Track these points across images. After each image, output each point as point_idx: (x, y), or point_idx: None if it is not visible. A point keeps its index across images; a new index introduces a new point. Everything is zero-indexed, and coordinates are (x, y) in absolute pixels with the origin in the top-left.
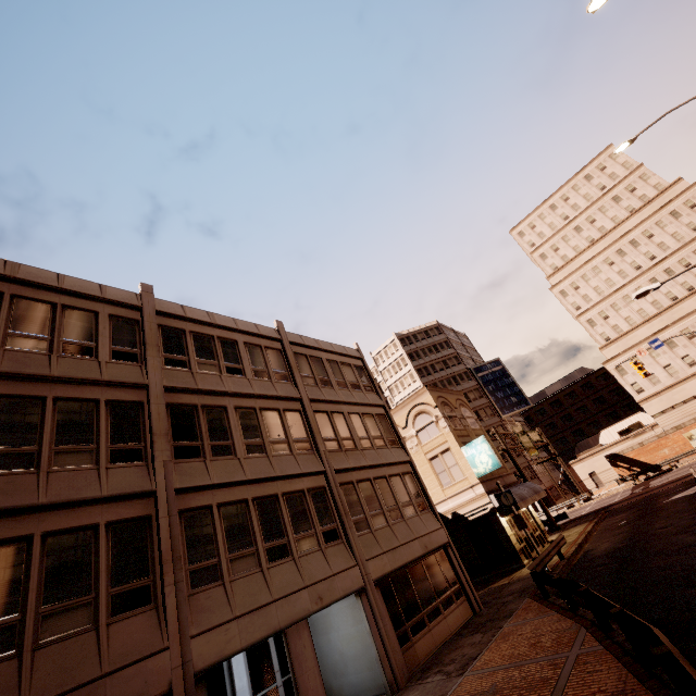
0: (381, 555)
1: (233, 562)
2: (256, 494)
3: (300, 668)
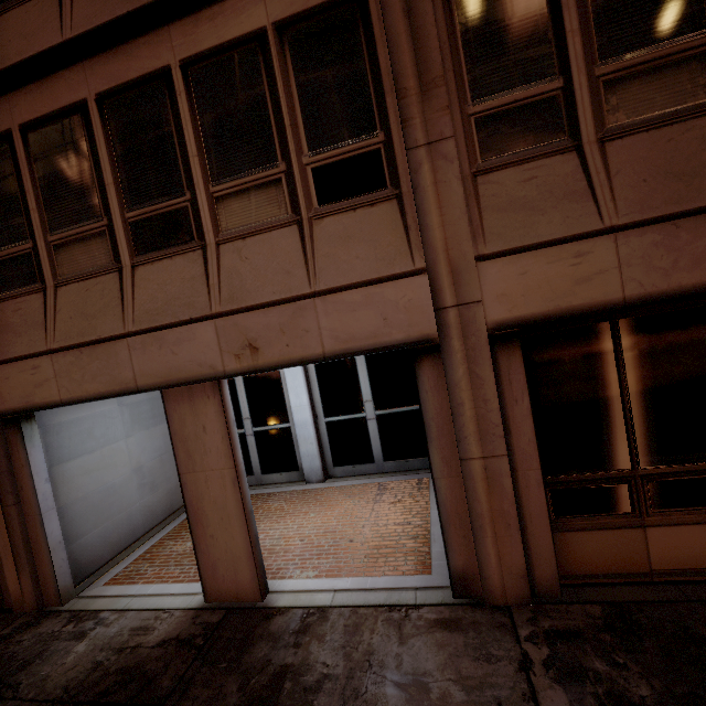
0: (578, 240)
1: (61, 251)
2: (107, 83)
3: (191, 460)
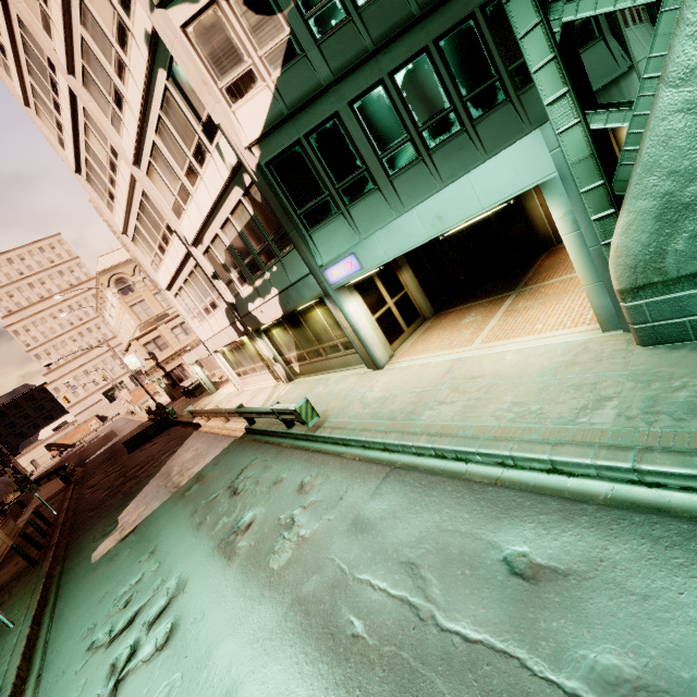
0: None
1: None
2: None
3: None
